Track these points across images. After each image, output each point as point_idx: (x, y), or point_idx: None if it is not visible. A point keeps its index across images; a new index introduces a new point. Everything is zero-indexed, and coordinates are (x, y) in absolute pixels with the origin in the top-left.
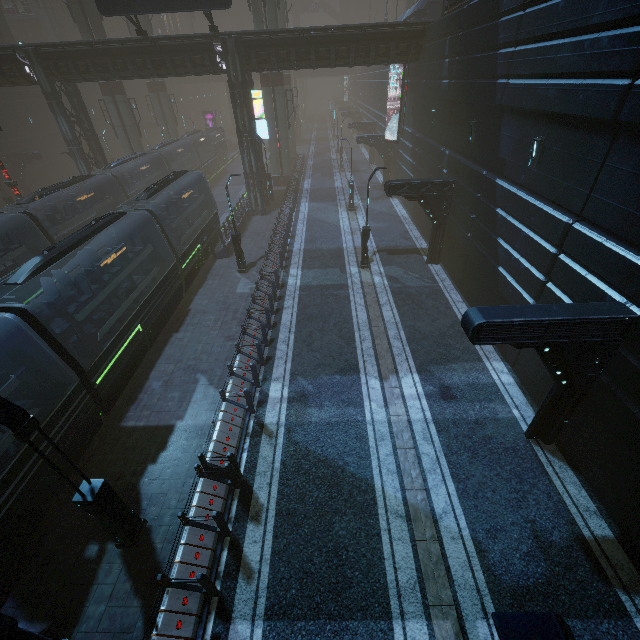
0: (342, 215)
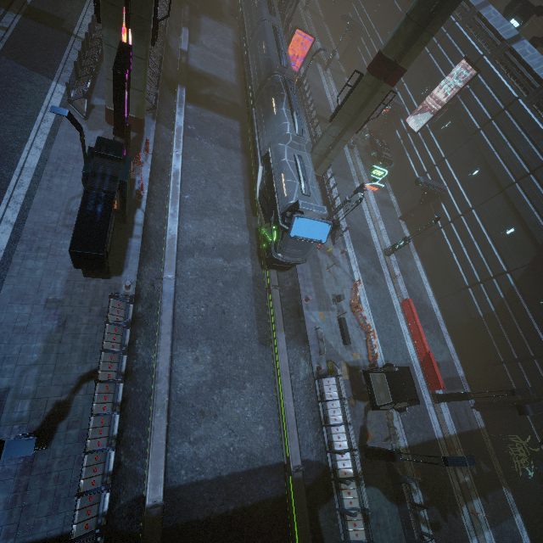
0: None
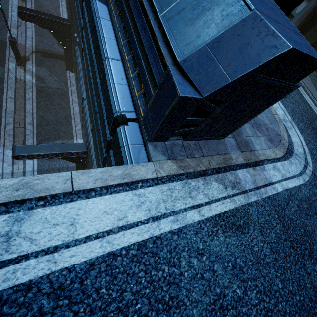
0: (12, 2)
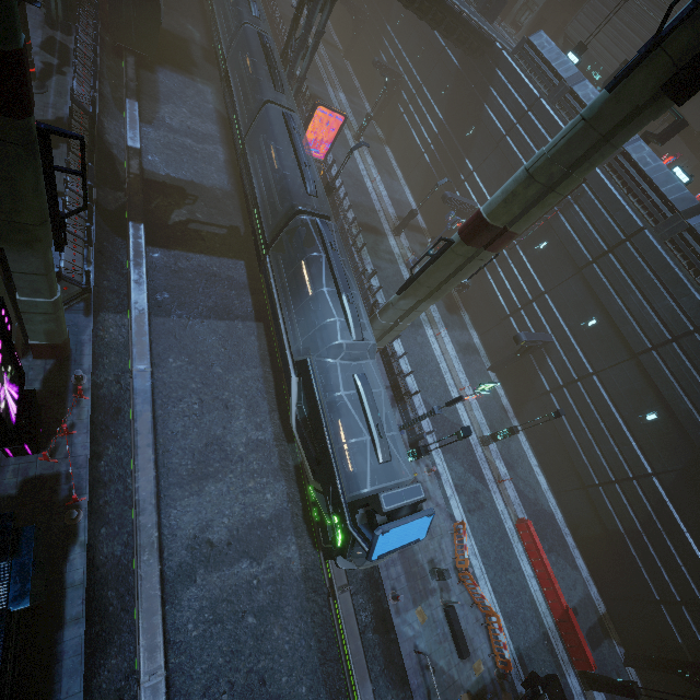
0: None
